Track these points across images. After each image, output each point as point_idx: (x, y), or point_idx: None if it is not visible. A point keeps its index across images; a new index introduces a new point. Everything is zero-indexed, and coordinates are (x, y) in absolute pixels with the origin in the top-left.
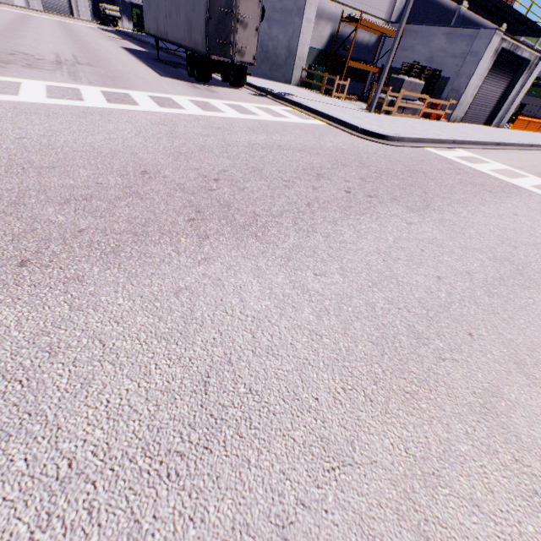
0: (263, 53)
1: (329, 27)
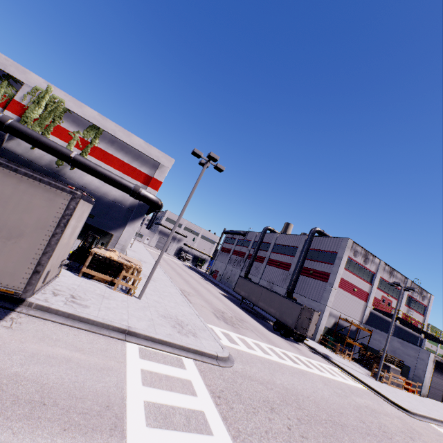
0: None
1: (333, 319)
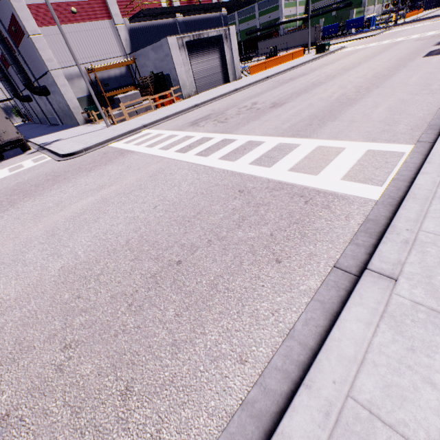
0: (63, 112)
1: (83, 81)
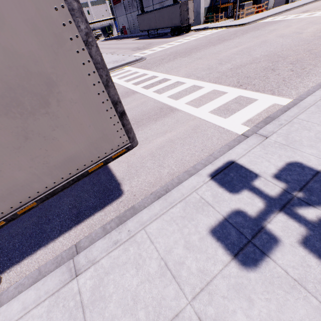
0: None
1: None
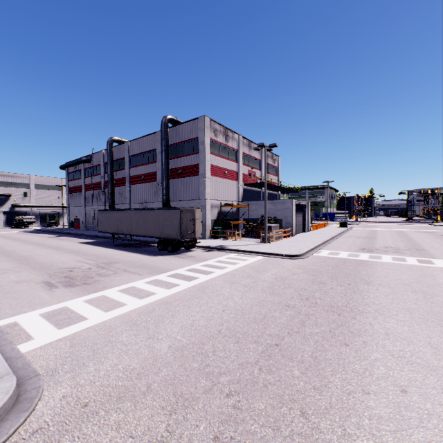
0: None
1: (216, 210)
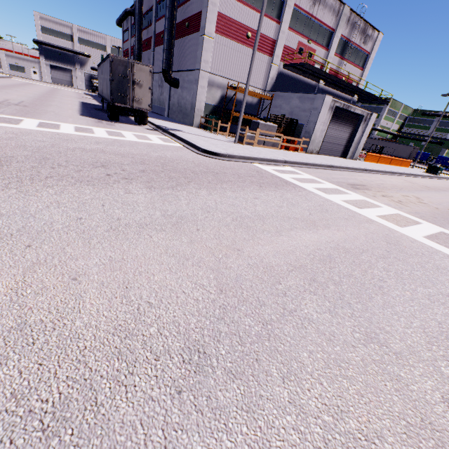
0: (179, 107)
1: (219, 92)
